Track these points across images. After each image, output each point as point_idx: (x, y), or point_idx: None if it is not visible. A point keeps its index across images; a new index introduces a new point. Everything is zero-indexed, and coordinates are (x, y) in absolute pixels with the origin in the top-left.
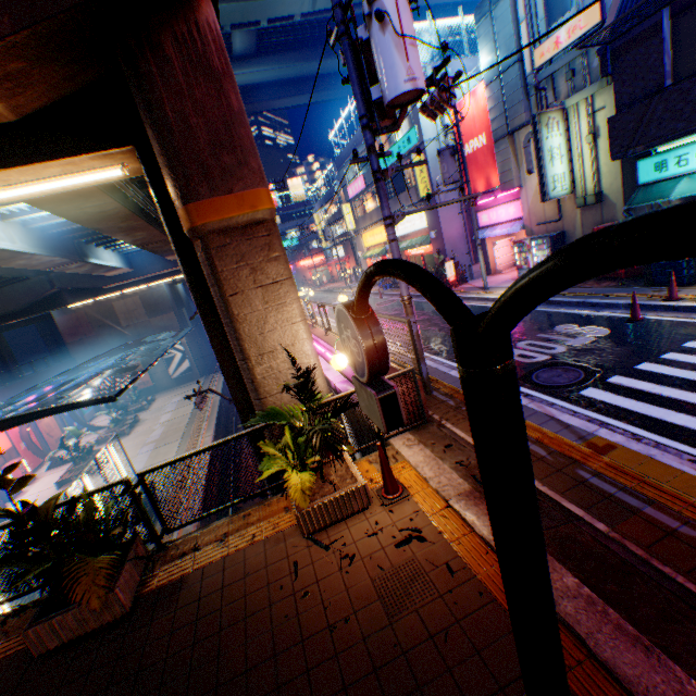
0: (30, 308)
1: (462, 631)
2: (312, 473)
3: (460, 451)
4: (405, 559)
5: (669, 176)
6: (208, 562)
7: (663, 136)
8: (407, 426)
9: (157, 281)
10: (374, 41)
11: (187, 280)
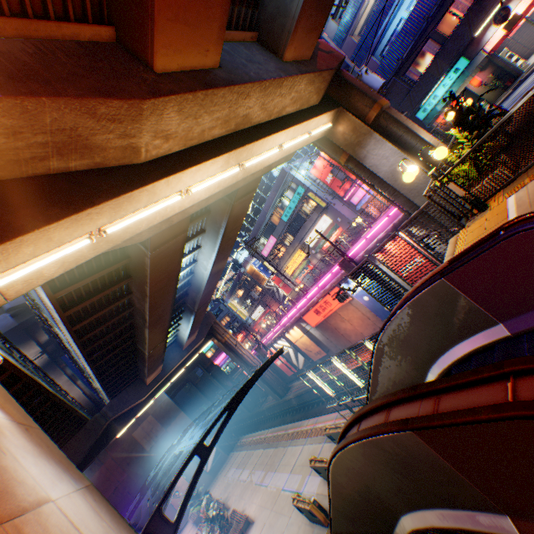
0: (88, 455)
1: None
2: None
3: None
4: None
5: (429, 111)
6: None
7: (421, 98)
8: None
9: (177, 372)
10: (365, 79)
11: (378, 135)
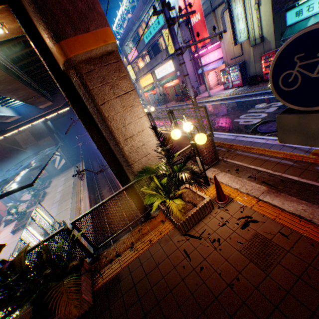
0: None
1: (317, 270)
2: (178, 199)
3: (245, 171)
4: (252, 235)
5: (303, 18)
6: (129, 262)
7: None
8: (210, 165)
9: (36, 121)
10: None
11: (68, 100)
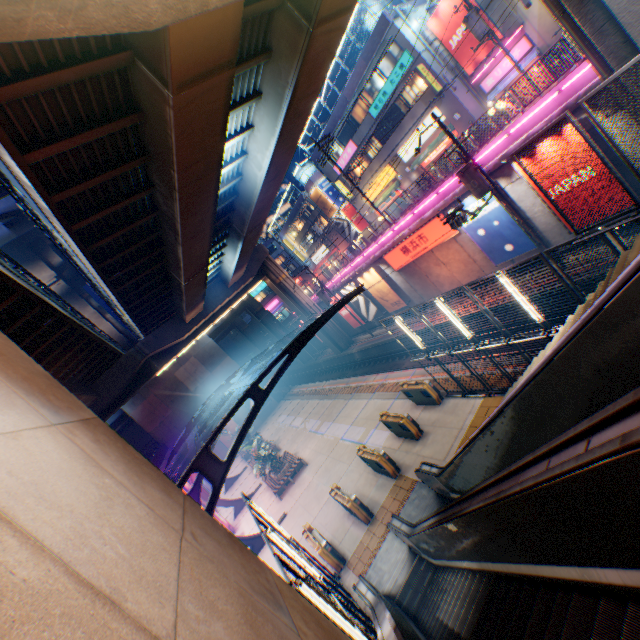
0: (126, 390)
1: None
2: None
3: None
4: None
5: None
6: None
7: None
8: None
9: (221, 314)
10: None
11: None
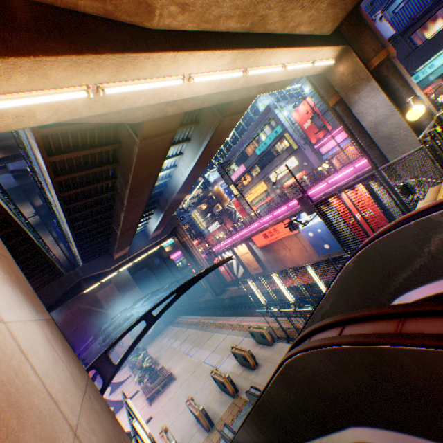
0: (59, 300)
1: None
2: None
3: None
4: None
5: (421, 79)
6: None
7: (419, 64)
8: None
9: (139, 256)
10: (377, 26)
11: (375, 83)
